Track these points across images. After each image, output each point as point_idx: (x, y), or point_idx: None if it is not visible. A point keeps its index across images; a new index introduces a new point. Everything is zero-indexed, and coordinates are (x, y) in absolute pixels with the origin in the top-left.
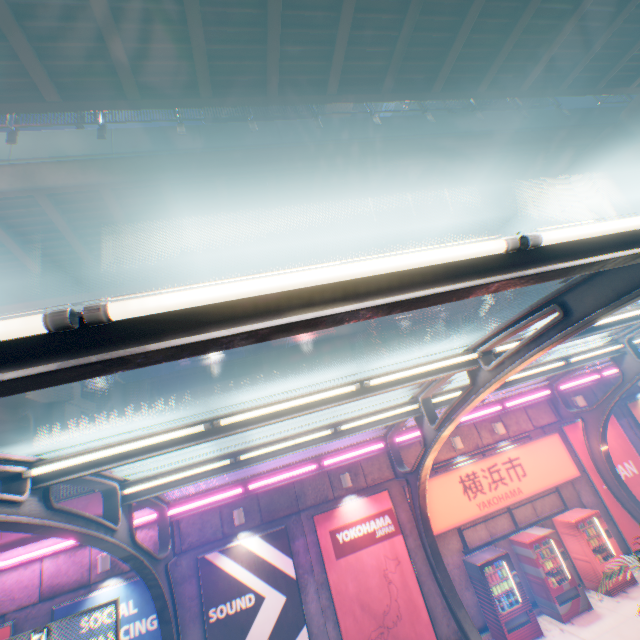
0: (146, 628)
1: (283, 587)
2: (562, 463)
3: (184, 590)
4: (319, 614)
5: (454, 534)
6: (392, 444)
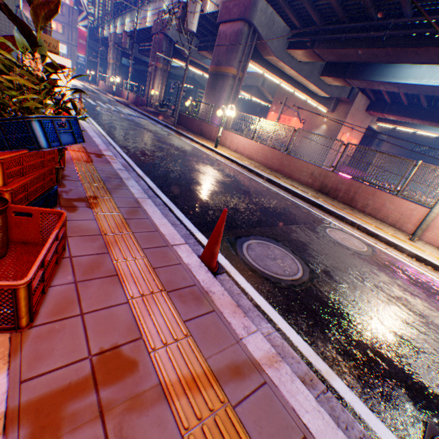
0: None
1: None
2: None
3: None
4: None
5: None
6: None
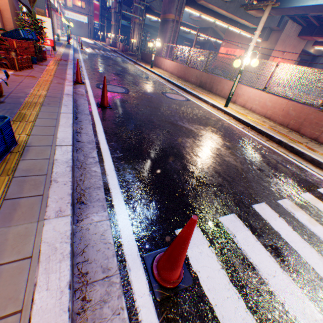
0: None
1: None
2: None
3: None
4: None
5: None
6: None
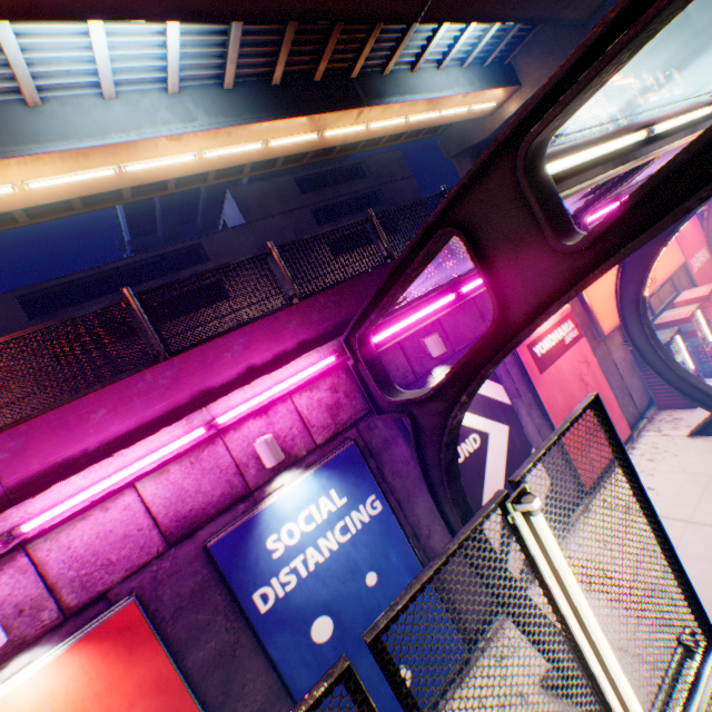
0: (367, 517)
1: (502, 418)
2: (673, 252)
3: (392, 457)
4: (536, 436)
5: (615, 331)
6: (584, 227)
